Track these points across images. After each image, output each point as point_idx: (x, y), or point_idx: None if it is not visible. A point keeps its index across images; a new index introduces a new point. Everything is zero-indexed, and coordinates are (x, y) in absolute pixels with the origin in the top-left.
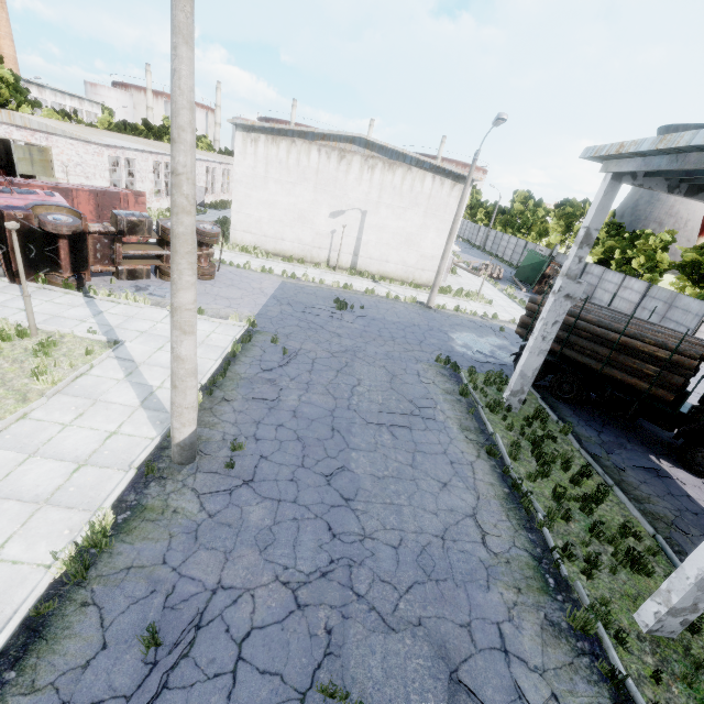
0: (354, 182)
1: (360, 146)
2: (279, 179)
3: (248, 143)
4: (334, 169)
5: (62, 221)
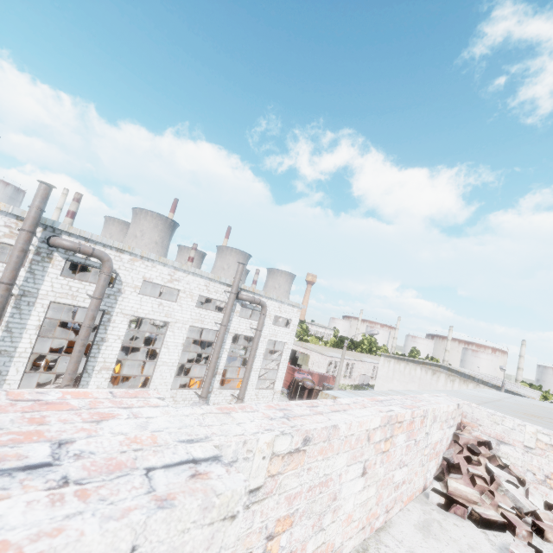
0: (442, 386)
1: (444, 369)
2: (399, 379)
3: (385, 362)
4: (429, 379)
5: (309, 384)
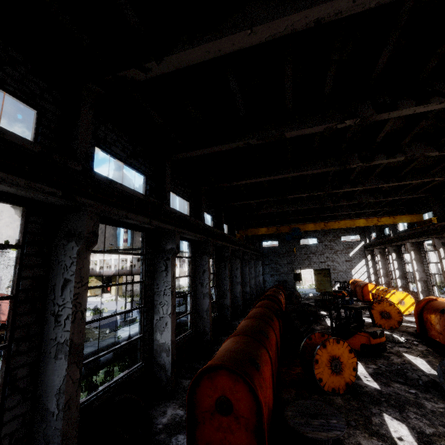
0: None
1: None
2: None
3: None
4: None
5: None
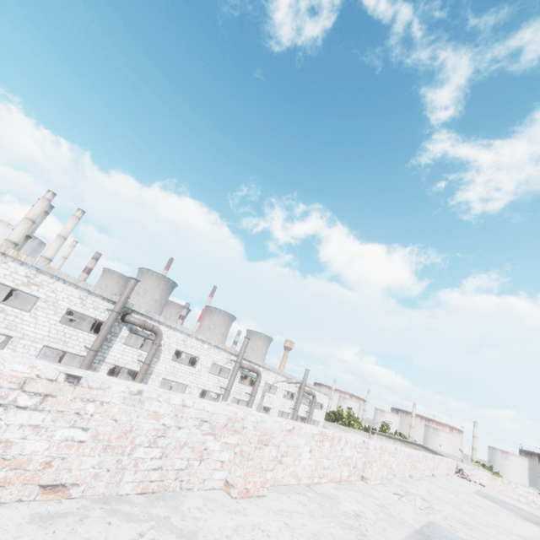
0: None
1: (422, 447)
2: None
3: (378, 438)
4: None
5: None
